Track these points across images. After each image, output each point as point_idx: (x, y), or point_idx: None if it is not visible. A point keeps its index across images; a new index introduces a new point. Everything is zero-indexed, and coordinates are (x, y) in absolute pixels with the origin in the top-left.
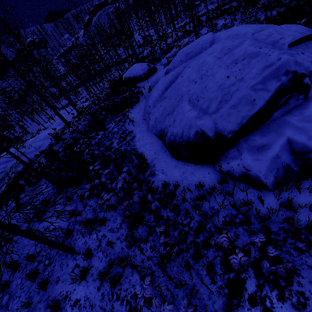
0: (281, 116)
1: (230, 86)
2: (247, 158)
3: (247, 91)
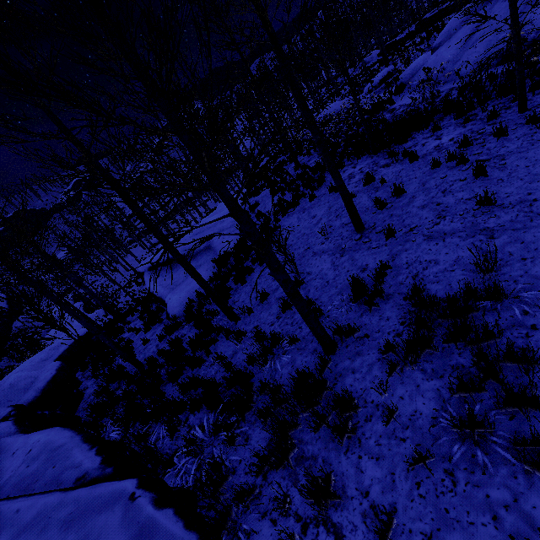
0: None
1: None
2: None
3: None
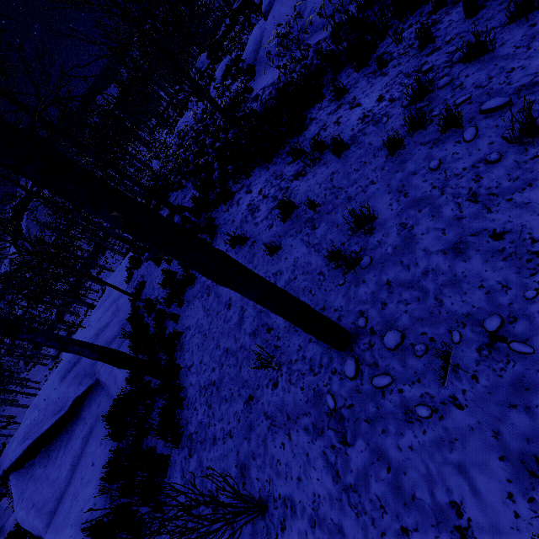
0: None
1: None
2: None
3: None
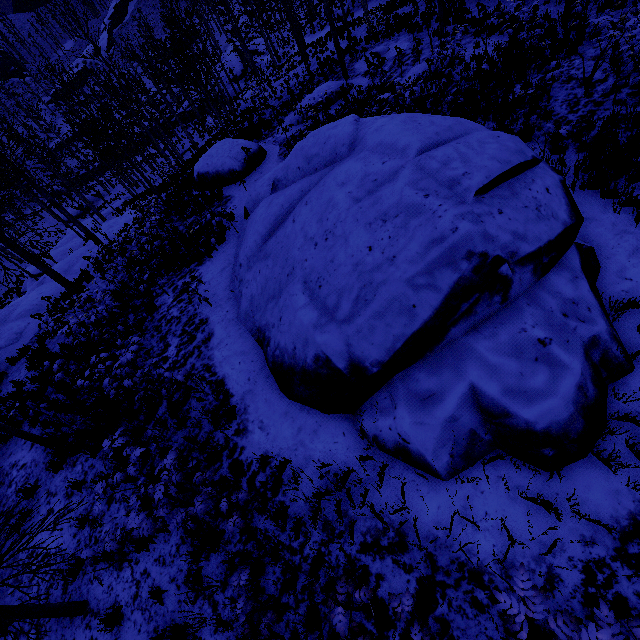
0: (463, 336)
1: (373, 270)
2: (405, 418)
3: (401, 289)
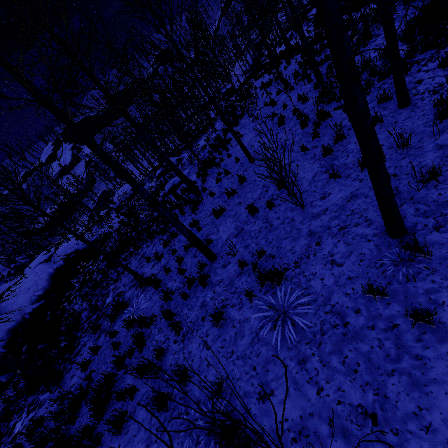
0: None
1: None
2: None
3: None
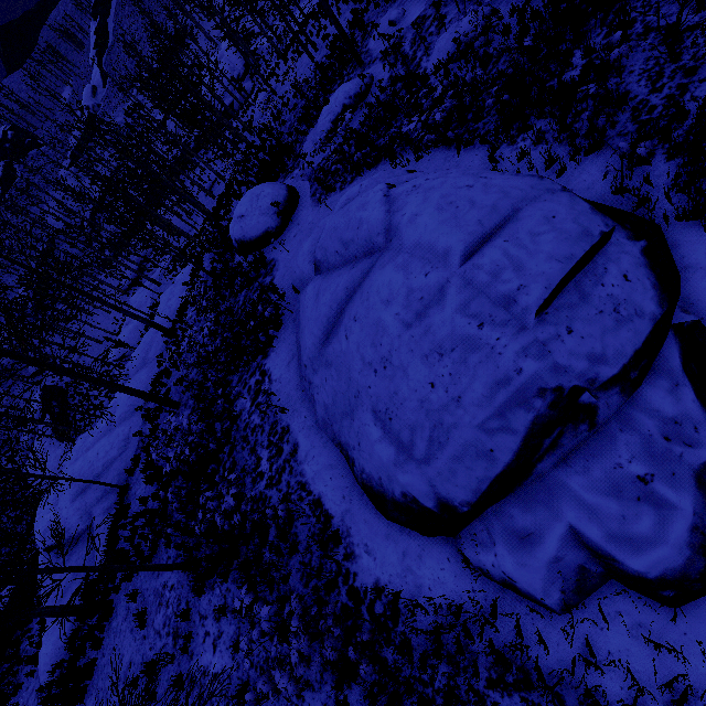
0: (552, 470)
1: (440, 410)
2: (505, 558)
3: (474, 435)
